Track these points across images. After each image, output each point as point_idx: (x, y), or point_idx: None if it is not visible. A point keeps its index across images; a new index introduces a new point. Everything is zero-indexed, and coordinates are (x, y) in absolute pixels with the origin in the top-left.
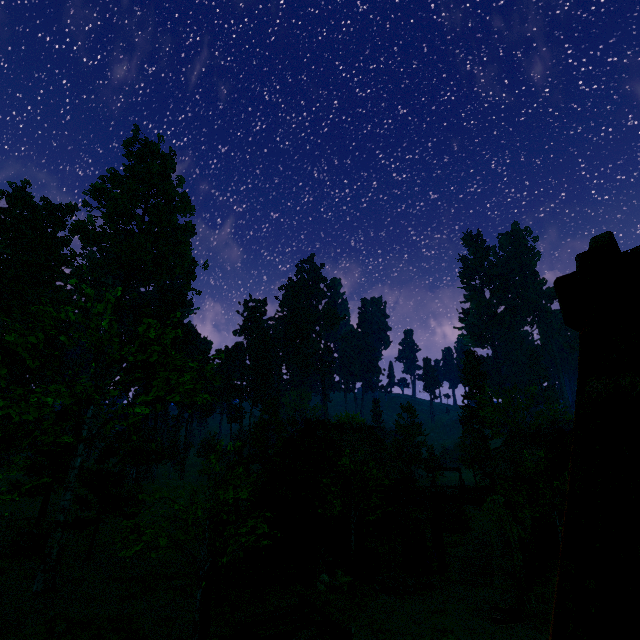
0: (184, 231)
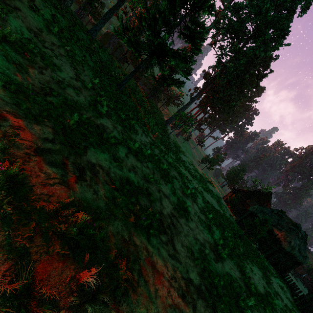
0: None
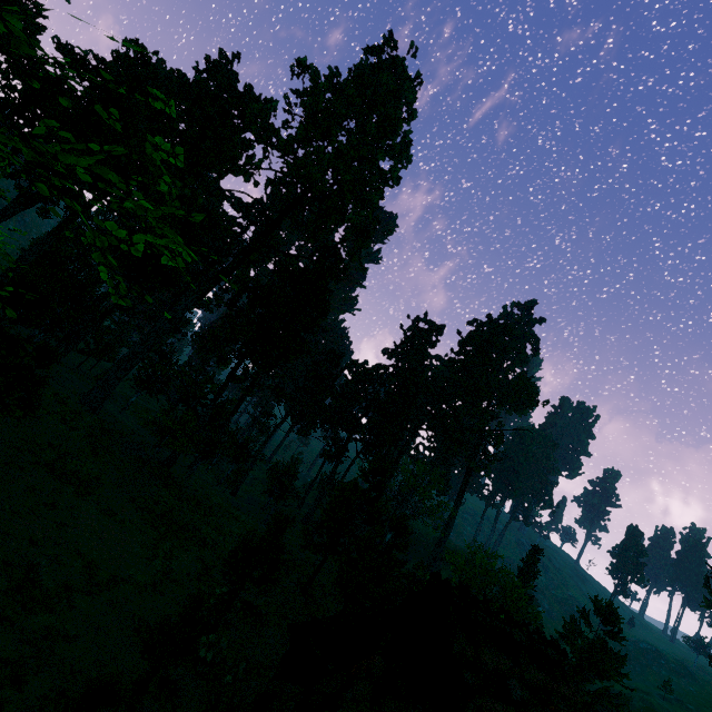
0: (384, 182)
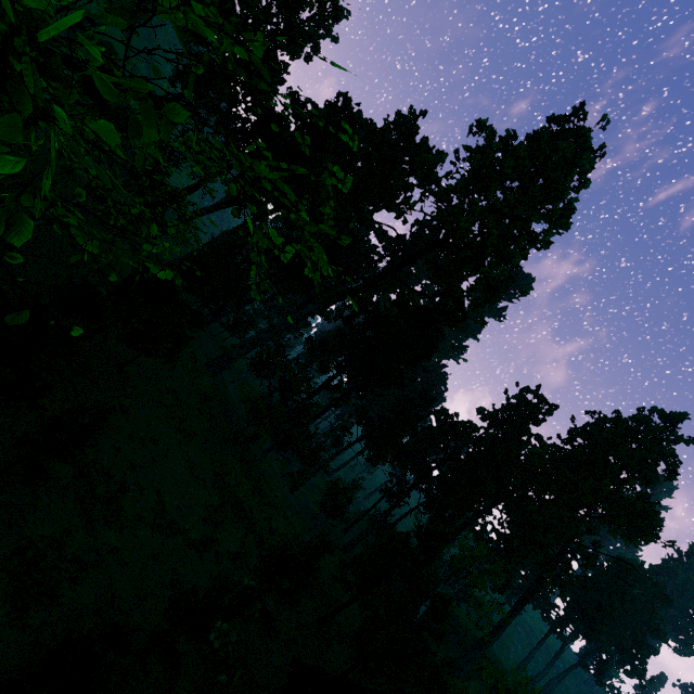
0: (531, 244)
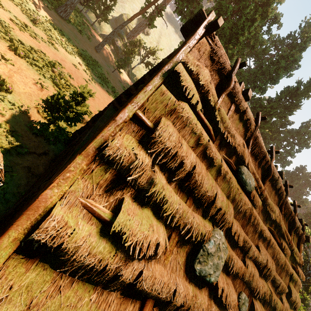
0: None
